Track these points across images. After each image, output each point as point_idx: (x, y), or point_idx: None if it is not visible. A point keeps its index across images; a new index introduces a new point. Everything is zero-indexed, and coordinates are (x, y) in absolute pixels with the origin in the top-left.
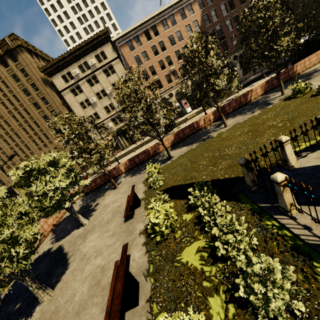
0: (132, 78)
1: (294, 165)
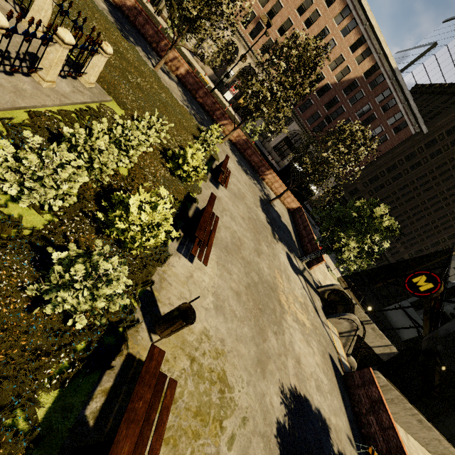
0: None
1: None
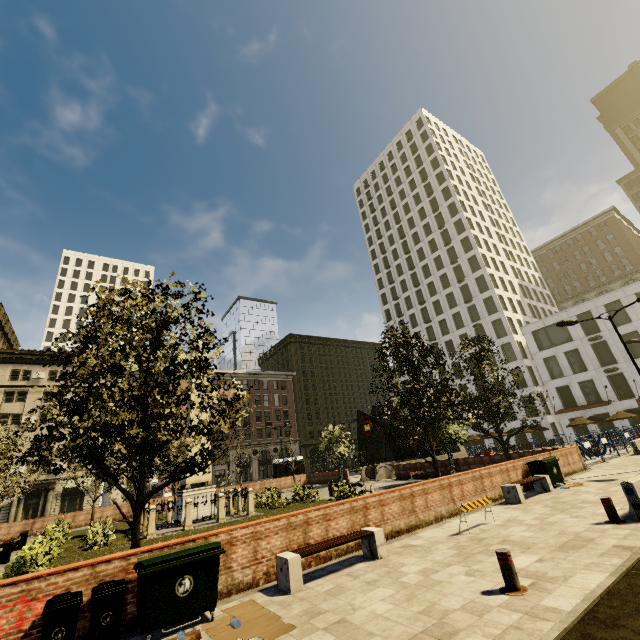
0: None
1: (169, 520)
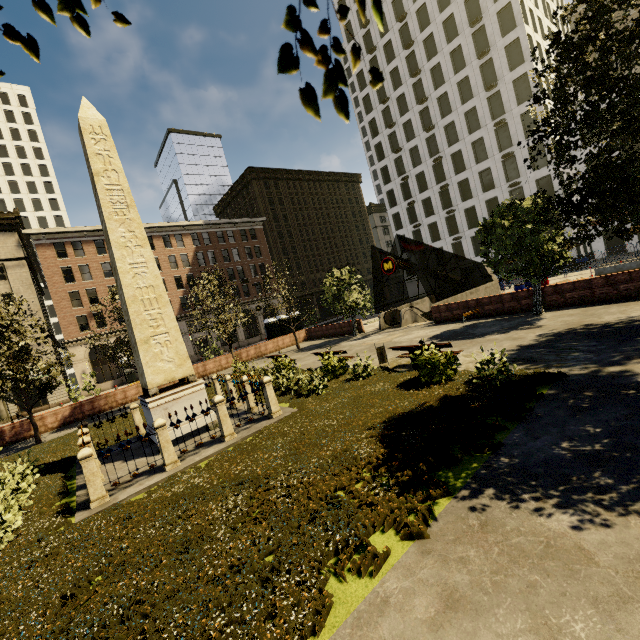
0: (5, 309)
1: (143, 434)
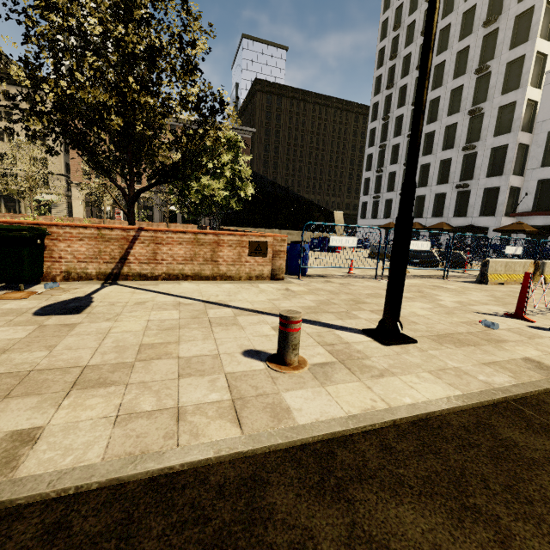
0: None
1: None
